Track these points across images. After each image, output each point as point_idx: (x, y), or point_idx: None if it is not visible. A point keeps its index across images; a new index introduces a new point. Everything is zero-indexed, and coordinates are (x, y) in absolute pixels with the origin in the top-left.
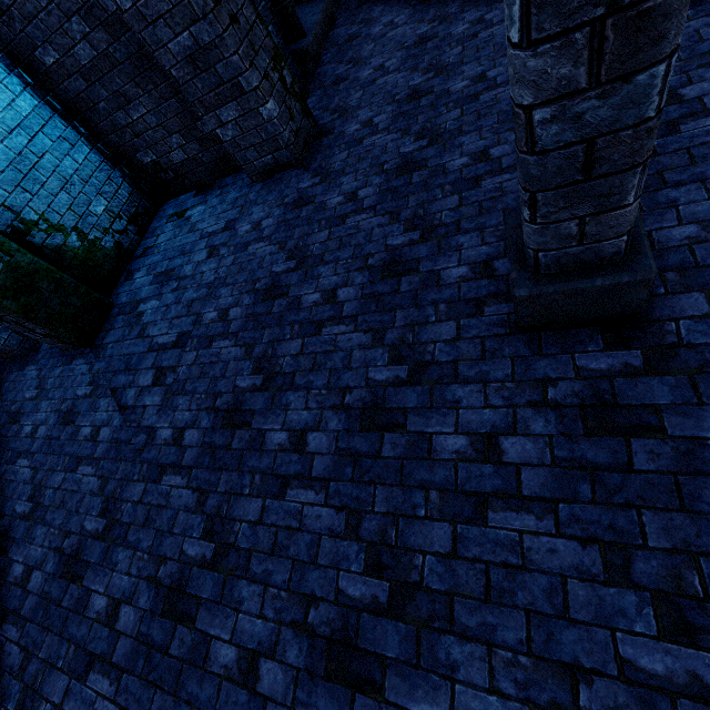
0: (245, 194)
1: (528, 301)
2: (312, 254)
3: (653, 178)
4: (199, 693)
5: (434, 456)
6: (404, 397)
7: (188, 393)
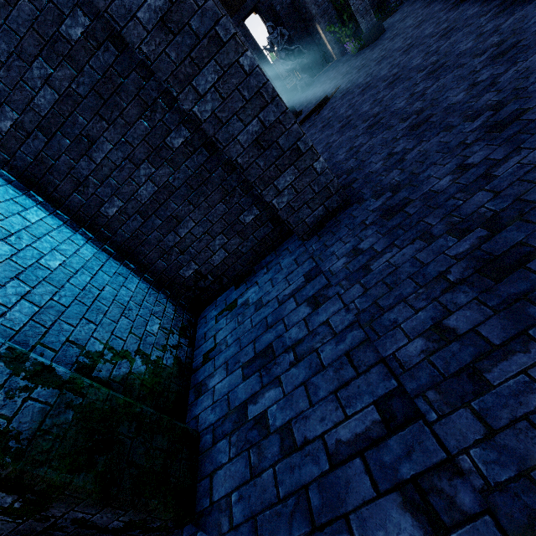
0: (302, 252)
1: None
2: (497, 210)
3: None
4: None
5: None
6: None
7: None
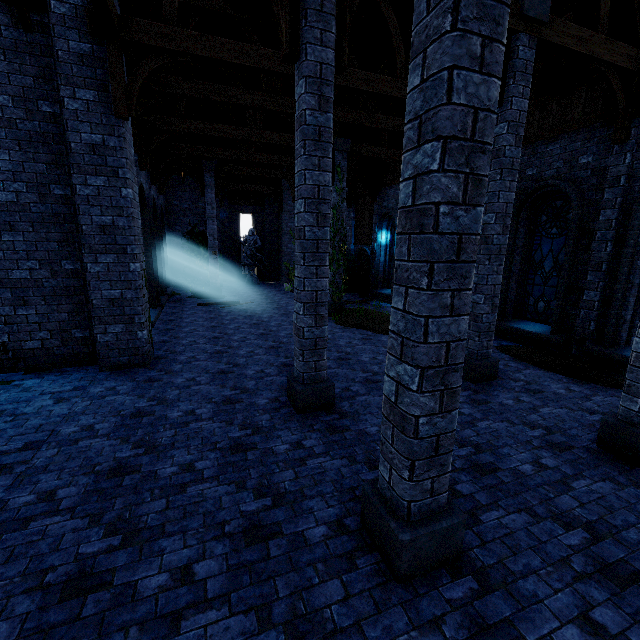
0: (92, 376)
1: (302, 392)
2: (170, 398)
3: None
4: (133, 616)
5: (276, 453)
6: (253, 439)
7: (53, 470)
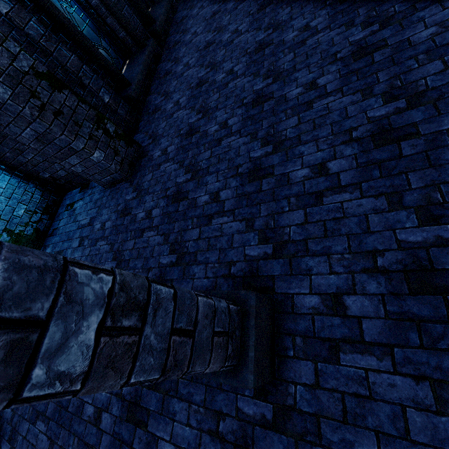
0: (102, 197)
1: None
2: (124, 259)
3: (302, 244)
4: None
5: None
6: (150, 400)
7: None
